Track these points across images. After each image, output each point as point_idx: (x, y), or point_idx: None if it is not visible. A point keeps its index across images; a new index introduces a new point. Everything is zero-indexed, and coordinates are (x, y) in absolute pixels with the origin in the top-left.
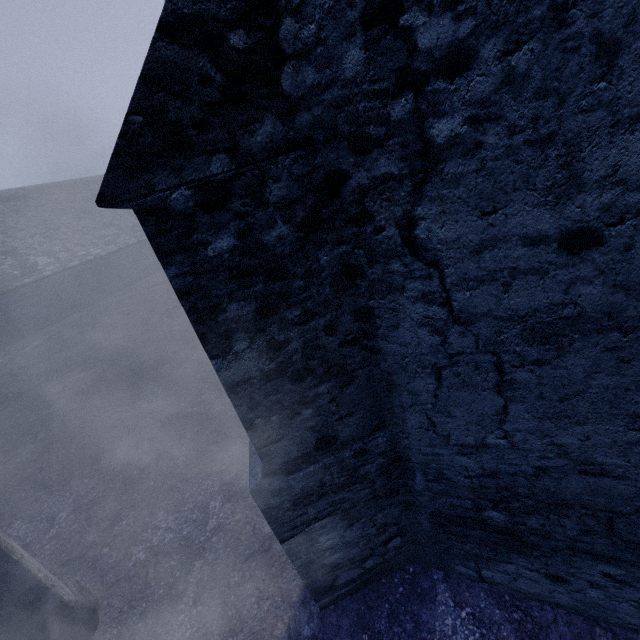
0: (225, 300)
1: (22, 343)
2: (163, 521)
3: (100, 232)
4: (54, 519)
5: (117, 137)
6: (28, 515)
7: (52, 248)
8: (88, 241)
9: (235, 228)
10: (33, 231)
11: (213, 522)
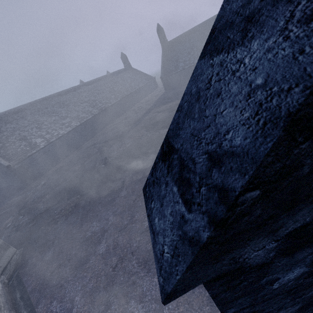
0: (273, 312)
1: (36, 183)
2: (135, 308)
3: (62, 121)
4: (73, 301)
5: (210, 229)
6: (59, 297)
7: (41, 133)
8: (57, 127)
9: (311, 258)
10: (31, 126)
11: (166, 312)
